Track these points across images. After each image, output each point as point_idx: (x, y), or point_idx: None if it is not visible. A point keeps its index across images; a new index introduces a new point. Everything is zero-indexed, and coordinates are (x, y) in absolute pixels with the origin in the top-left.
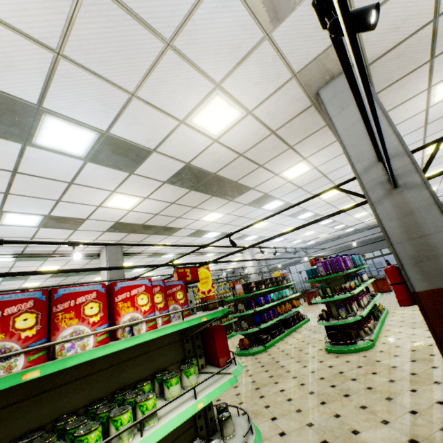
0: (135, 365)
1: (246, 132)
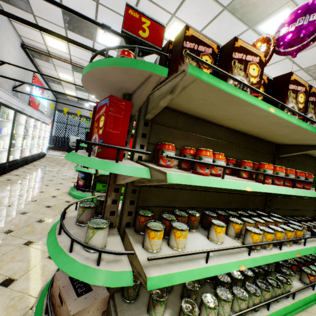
0: None
1: None
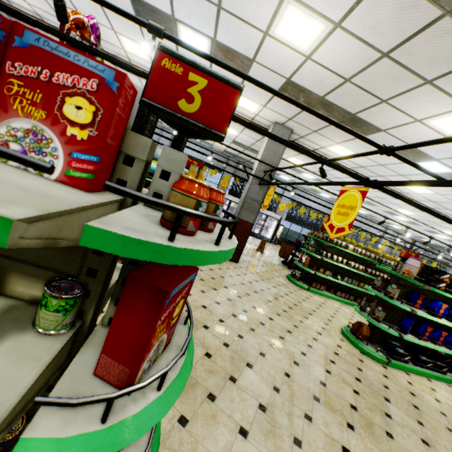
0: None
1: None
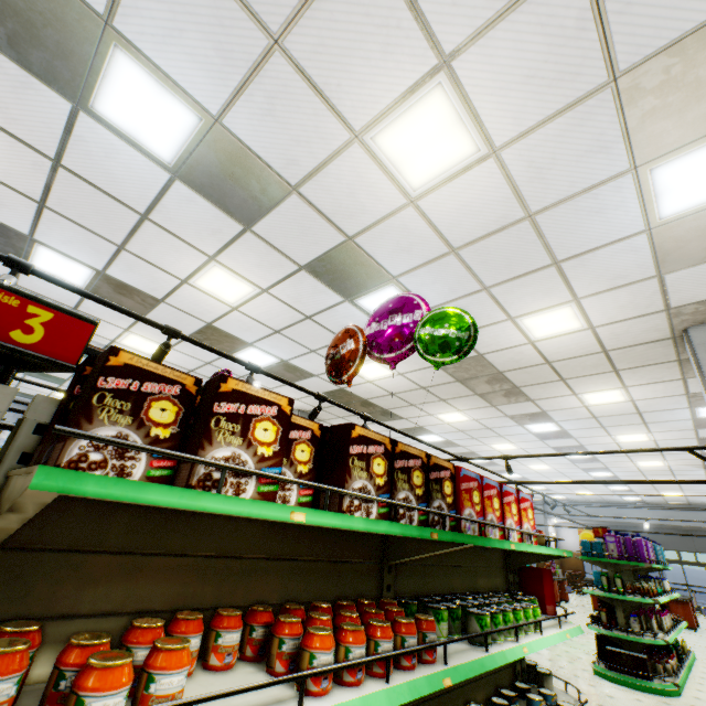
0: (481, 574)
1: (573, 343)
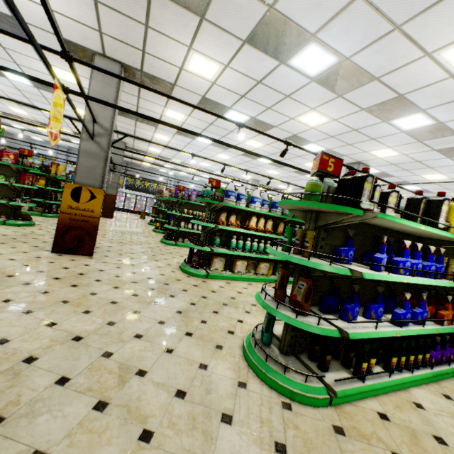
0: None
1: None
